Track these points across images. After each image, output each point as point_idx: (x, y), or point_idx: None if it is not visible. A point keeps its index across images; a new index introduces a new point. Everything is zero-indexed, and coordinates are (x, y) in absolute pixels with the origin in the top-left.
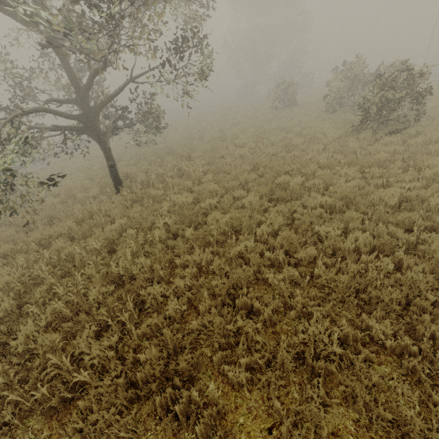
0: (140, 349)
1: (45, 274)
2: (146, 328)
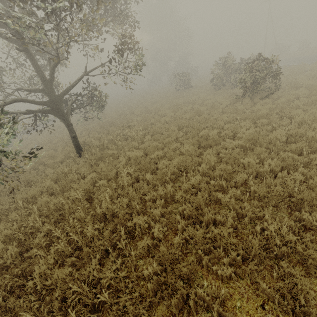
0: (138, 267)
1: (39, 223)
2: (141, 250)
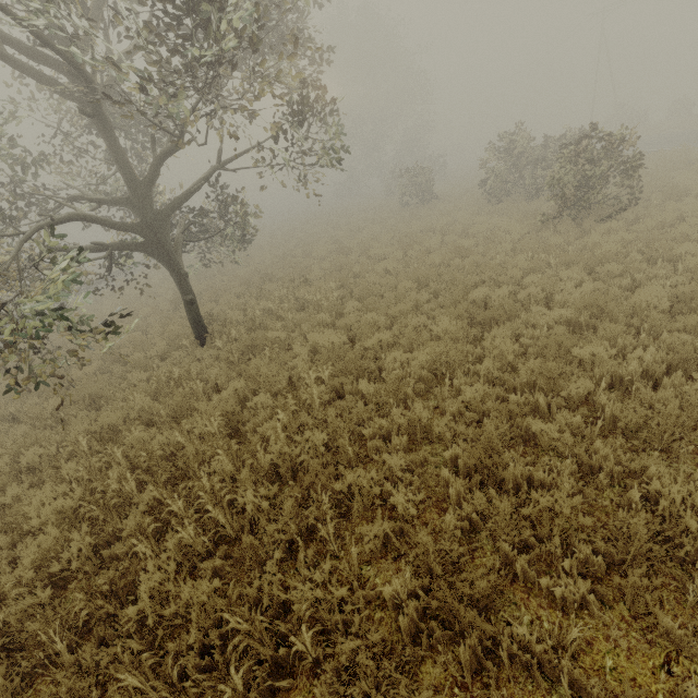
0: (364, 582)
1: (131, 485)
2: (372, 542)
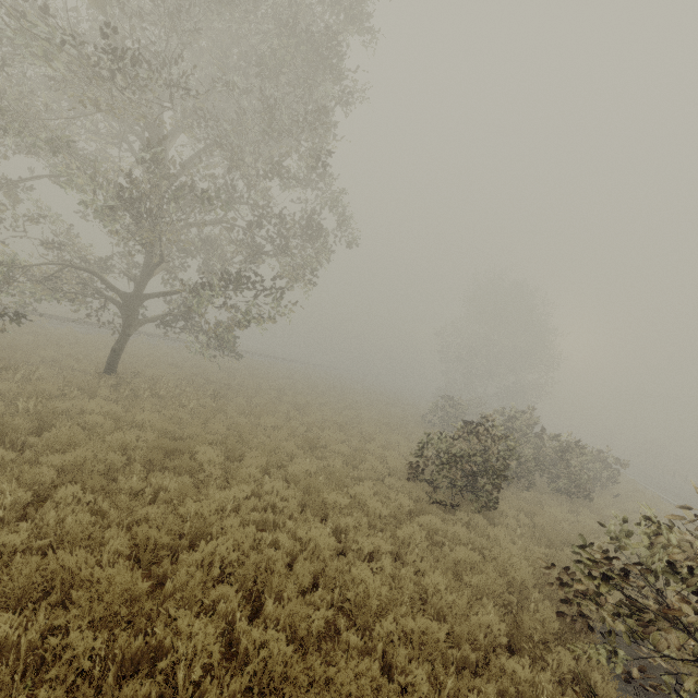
0: None
1: None
2: None
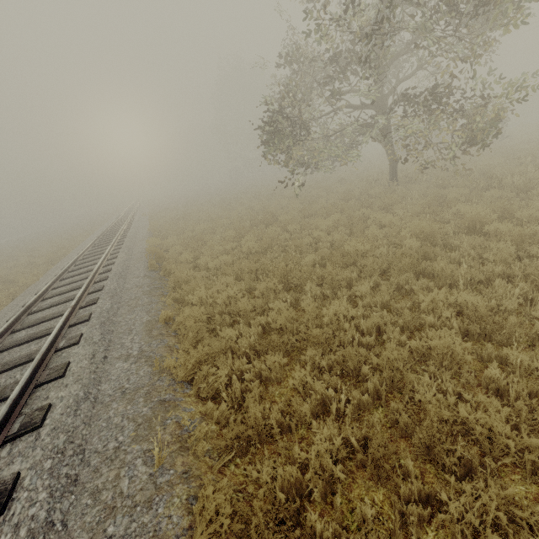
0: None
1: None
2: None
